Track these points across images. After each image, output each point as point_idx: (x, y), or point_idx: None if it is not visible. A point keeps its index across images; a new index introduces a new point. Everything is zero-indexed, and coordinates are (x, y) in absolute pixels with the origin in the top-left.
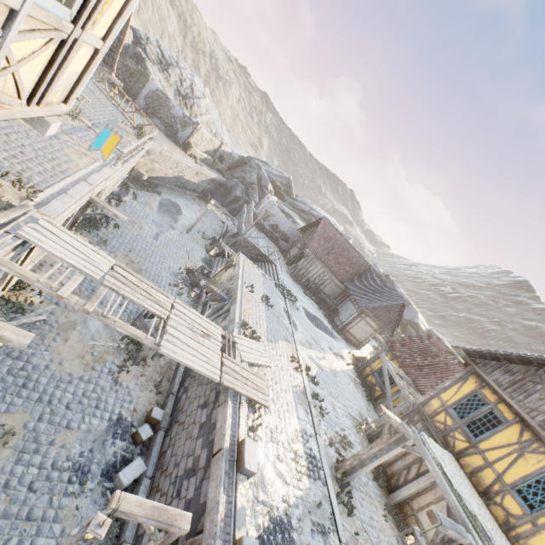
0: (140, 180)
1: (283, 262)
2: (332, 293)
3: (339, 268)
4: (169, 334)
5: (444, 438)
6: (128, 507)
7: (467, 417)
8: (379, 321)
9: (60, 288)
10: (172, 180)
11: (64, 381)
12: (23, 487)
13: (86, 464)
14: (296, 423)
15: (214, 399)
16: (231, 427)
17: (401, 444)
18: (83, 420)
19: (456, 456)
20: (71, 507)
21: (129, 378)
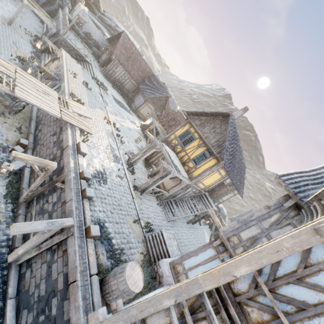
0: None
1: (97, 64)
2: (130, 89)
3: (134, 72)
4: (19, 87)
5: (173, 149)
6: (22, 157)
7: (183, 140)
8: (155, 106)
9: None
10: None
11: None
12: None
13: None
14: (108, 144)
15: (59, 131)
16: (72, 139)
17: (154, 148)
18: None
19: (176, 154)
20: None
21: None
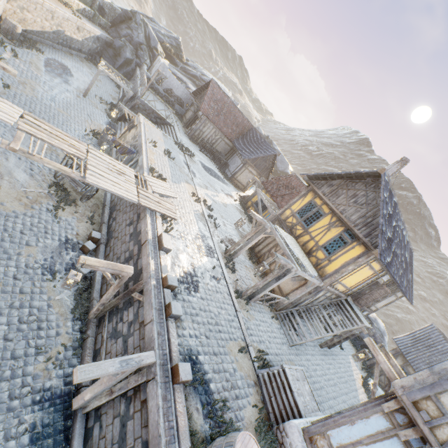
0: (14, 34)
1: (181, 125)
2: (223, 150)
3: (227, 129)
4: (90, 170)
5: (290, 230)
6: (91, 263)
7: (304, 217)
8: (258, 169)
9: None
10: (51, 35)
11: (11, 217)
12: (9, 278)
13: (51, 265)
14: (198, 231)
15: (137, 219)
16: (151, 230)
17: (263, 233)
18: (38, 240)
19: (296, 238)
20: (50, 286)
21: (66, 214)
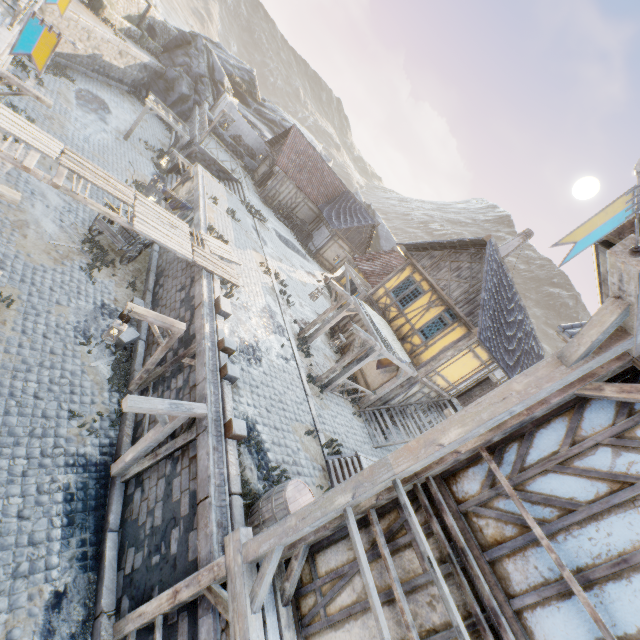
0: None
1: (251, 183)
2: (306, 218)
3: (313, 190)
4: (138, 218)
5: (383, 313)
6: (139, 311)
7: (400, 296)
8: (351, 244)
9: (22, 161)
10: (85, 60)
11: (39, 270)
12: (39, 335)
13: (86, 329)
14: (265, 305)
15: (190, 283)
16: (208, 293)
17: (345, 309)
18: (70, 301)
19: (389, 322)
20: (84, 352)
21: (103, 276)
